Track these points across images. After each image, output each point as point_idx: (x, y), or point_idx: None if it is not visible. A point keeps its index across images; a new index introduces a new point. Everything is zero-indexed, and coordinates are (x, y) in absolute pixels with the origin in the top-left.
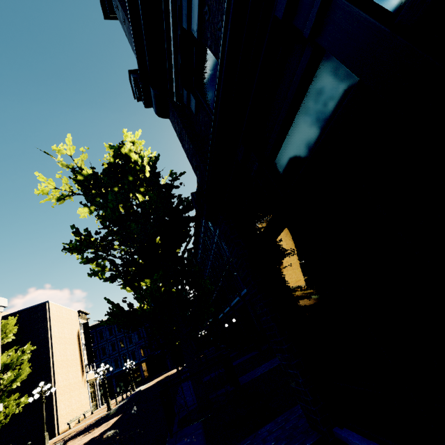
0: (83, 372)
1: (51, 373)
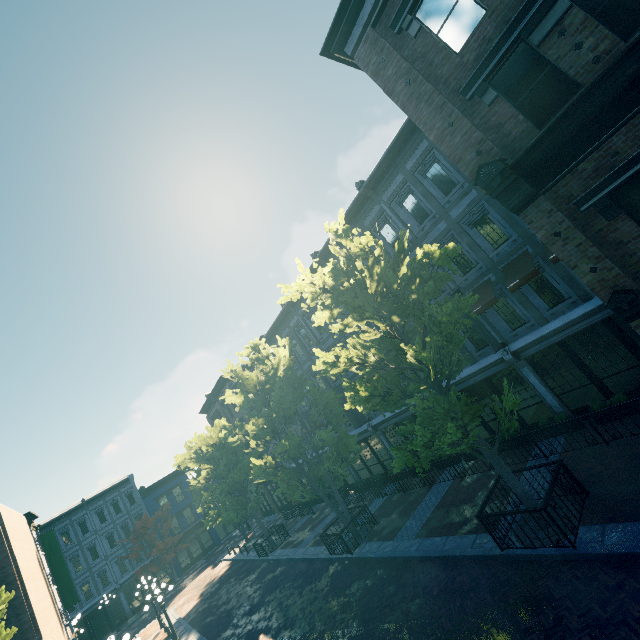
0: (61, 627)
1: (36, 639)
